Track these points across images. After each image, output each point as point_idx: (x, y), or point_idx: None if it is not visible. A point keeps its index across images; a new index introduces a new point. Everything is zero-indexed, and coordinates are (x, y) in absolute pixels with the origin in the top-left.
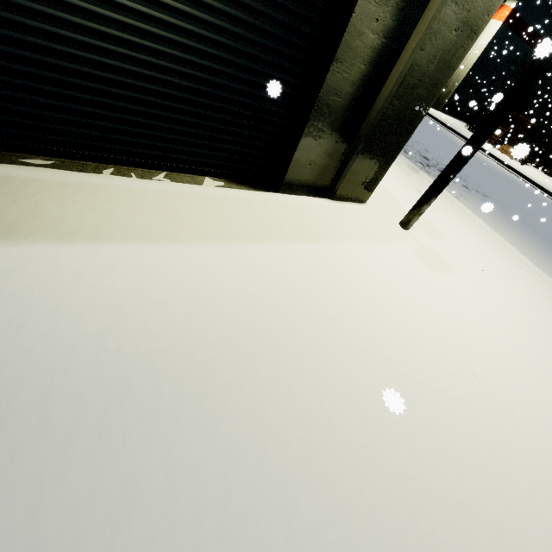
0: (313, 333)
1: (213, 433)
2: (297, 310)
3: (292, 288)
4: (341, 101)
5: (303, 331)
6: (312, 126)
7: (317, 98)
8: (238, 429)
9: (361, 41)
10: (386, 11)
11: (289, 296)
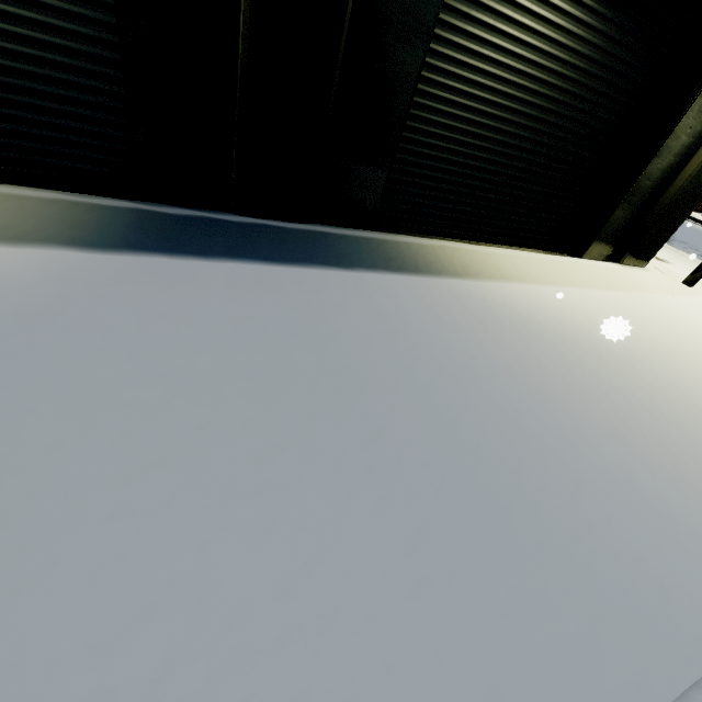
0: (692, 341)
1: (688, 375)
2: (671, 329)
3: (655, 317)
4: (649, 184)
5: (685, 340)
6: (624, 204)
7: (635, 183)
8: (698, 376)
9: (676, 142)
10: (698, 122)
11: (658, 321)
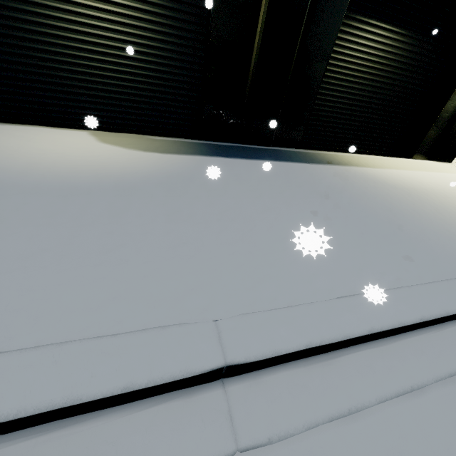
0: None
1: None
2: None
3: None
4: (447, 115)
5: None
6: (433, 127)
7: (438, 115)
8: None
9: None
10: None
11: None
